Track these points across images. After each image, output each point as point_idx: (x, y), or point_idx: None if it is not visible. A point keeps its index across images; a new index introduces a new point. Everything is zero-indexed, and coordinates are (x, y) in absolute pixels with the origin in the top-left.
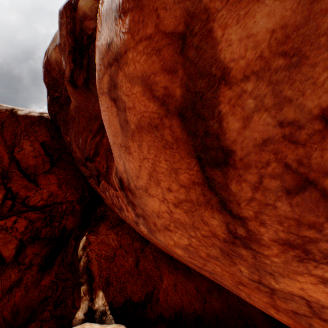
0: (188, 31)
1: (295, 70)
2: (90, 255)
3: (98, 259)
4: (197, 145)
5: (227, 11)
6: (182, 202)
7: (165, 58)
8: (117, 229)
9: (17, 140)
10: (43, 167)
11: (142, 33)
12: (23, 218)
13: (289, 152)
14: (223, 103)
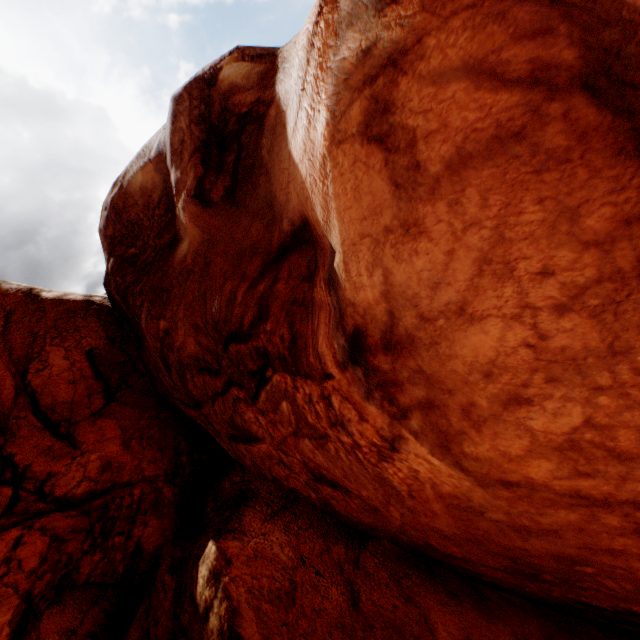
0: None
1: None
2: (235, 594)
3: (255, 602)
4: (639, 127)
5: None
6: (585, 289)
7: (517, 21)
8: (285, 518)
9: (37, 346)
10: (88, 405)
11: (451, 7)
12: (38, 530)
13: None
14: None
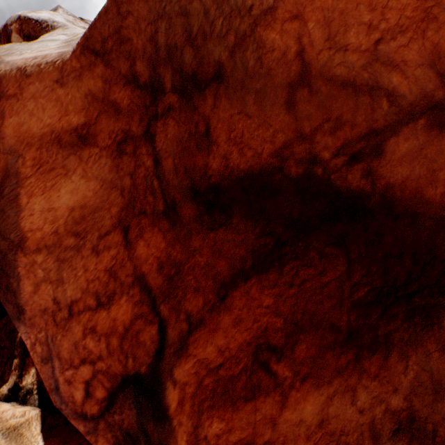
0: (2, 189)
1: (77, 255)
2: None
3: None
4: (1, 296)
5: (36, 179)
6: None
7: None
8: None
9: None
10: None
11: None
12: None
13: (51, 327)
14: (21, 266)
